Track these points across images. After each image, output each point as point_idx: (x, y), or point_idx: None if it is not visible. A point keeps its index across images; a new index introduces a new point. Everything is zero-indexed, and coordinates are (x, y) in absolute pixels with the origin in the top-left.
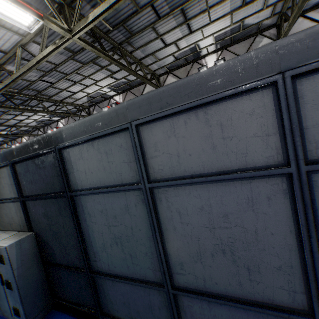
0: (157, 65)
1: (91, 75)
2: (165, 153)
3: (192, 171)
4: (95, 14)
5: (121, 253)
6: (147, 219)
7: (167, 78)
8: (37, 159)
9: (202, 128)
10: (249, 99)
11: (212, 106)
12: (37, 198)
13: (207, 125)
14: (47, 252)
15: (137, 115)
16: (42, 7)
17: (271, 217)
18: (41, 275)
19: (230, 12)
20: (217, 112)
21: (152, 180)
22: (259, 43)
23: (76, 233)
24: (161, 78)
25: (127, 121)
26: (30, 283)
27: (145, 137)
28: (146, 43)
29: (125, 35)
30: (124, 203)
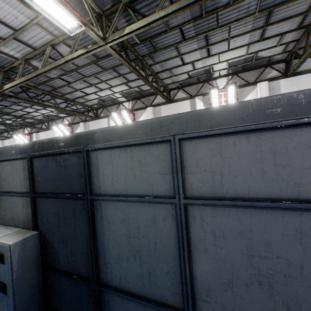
0: (171, 79)
1: (108, 80)
2: (207, 171)
3: (235, 193)
4: (132, 28)
5: (138, 268)
6: (175, 235)
7: (177, 92)
8: (59, 156)
9: (252, 152)
10: (309, 132)
11: (266, 133)
12: (51, 196)
13: (258, 150)
14: (50, 255)
15: (182, 130)
16: (81, 14)
17: None
18: (39, 280)
19: (247, 44)
20: (271, 139)
21: (187, 196)
22: (268, 74)
23: (89, 239)
24: (171, 92)
25: (170, 134)
26: (27, 288)
27: (187, 152)
28: (167, 59)
29: (149, 50)
30: (152, 215)
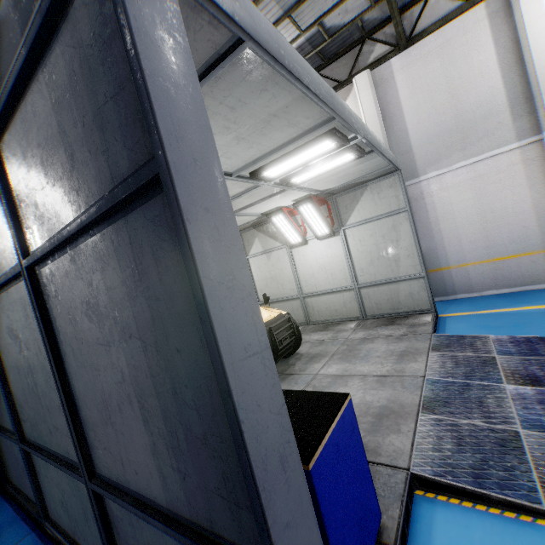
0: None
1: None
2: None
3: None
4: None
5: None
6: None
7: None
8: None
9: None
10: None
11: None
12: None
13: None
14: None
15: None
16: None
17: (39, 334)
18: None
19: (284, 15)
20: None
21: None
22: (369, 55)
23: None
24: None
25: None
26: None
27: None
28: None
29: None
30: None
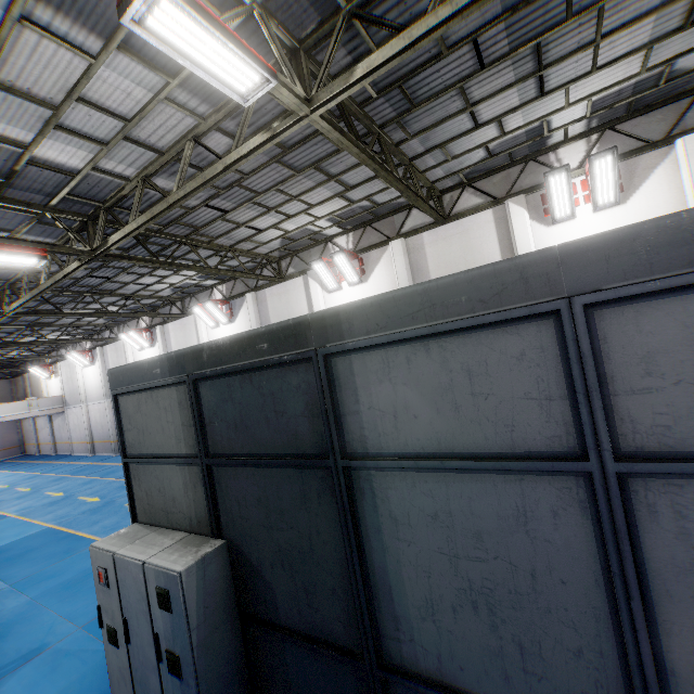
0: (444, 169)
1: (305, 194)
2: (683, 382)
3: None
4: (373, 63)
5: (488, 635)
6: (593, 556)
7: (460, 196)
8: (258, 373)
9: None
10: None
11: None
12: (249, 462)
13: None
14: (254, 593)
15: (594, 281)
16: None
17: None
18: (237, 646)
19: (646, 44)
20: None
21: (624, 453)
22: None
23: (348, 560)
24: (445, 197)
25: (556, 296)
26: (218, 665)
27: (612, 337)
28: (437, 122)
29: (398, 108)
30: (515, 503)
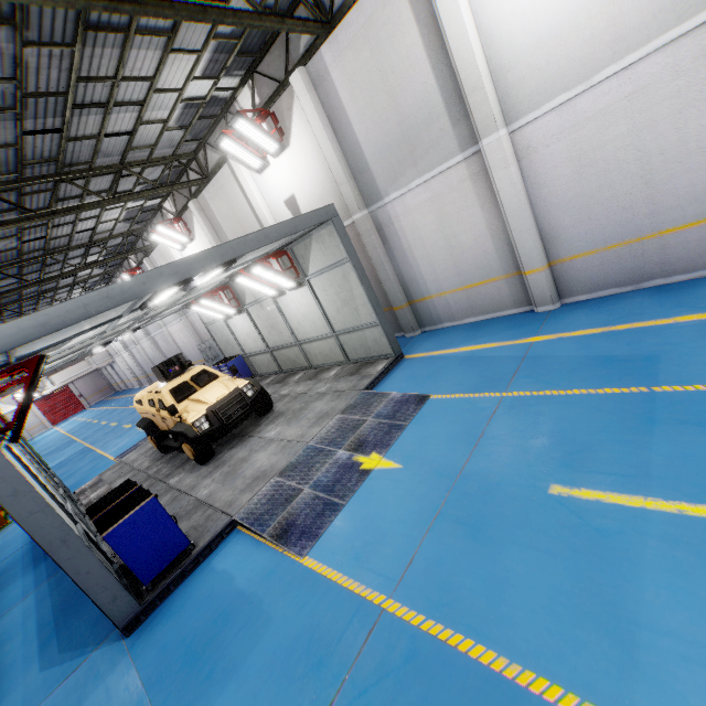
0: (164, 148)
1: None
2: None
3: None
4: None
5: None
6: None
7: (206, 154)
8: None
9: None
10: None
11: None
12: None
13: None
14: None
15: None
16: None
17: None
18: None
19: (163, 52)
20: None
21: None
22: (299, 43)
23: None
24: (200, 157)
25: None
26: None
27: None
28: (94, 150)
29: (50, 164)
30: None
